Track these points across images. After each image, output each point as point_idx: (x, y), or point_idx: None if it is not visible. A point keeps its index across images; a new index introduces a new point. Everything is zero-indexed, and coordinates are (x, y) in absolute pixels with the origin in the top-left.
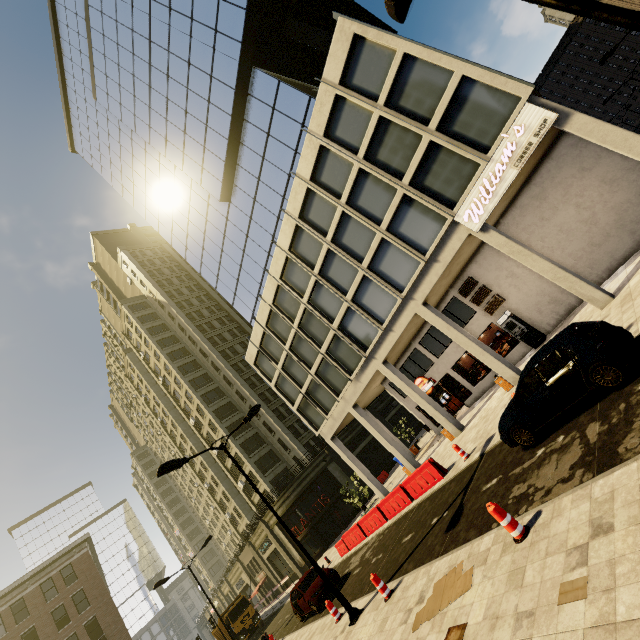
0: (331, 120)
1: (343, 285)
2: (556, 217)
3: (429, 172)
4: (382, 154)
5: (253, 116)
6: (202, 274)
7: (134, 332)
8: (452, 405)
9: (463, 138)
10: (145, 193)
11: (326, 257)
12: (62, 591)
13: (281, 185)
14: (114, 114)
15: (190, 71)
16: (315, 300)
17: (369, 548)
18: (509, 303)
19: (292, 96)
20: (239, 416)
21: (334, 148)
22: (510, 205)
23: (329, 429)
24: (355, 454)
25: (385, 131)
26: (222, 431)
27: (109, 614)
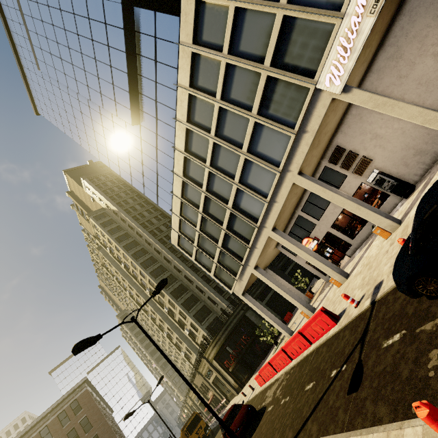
0: (197, 27)
1: (230, 171)
2: (414, 72)
3: (287, 49)
4: (243, 45)
5: (142, 49)
6: (133, 185)
7: (100, 234)
8: (335, 257)
9: (315, 3)
10: (85, 133)
11: (213, 150)
12: (72, 419)
13: (172, 101)
14: (52, 77)
15: (91, 25)
16: (212, 188)
17: (279, 385)
18: (376, 162)
19: (167, 21)
20: (178, 284)
21: (203, 51)
22: (367, 72)
23: (239, 287)
24: (265, 302)
25: (242, 21)
26: (167, 296)
27: (106, 432)
